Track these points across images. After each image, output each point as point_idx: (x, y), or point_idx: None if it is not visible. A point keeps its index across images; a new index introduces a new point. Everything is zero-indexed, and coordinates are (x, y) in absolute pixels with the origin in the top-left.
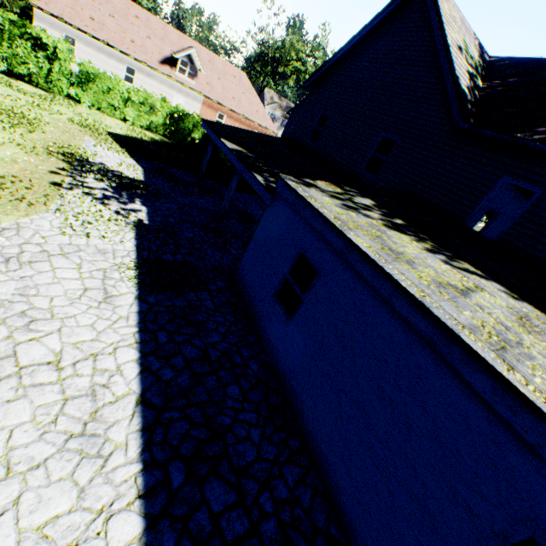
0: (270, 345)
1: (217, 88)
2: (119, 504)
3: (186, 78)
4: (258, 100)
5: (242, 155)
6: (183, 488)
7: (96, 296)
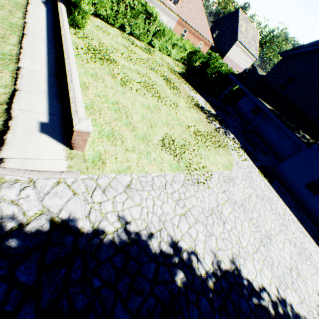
0: (301, 200)
1: (186, 10)
2: (315, 246)
3: (171, 3)
4: (205, 18)
5: (277, 115)
6: (318, 242)
7: (267, 188)
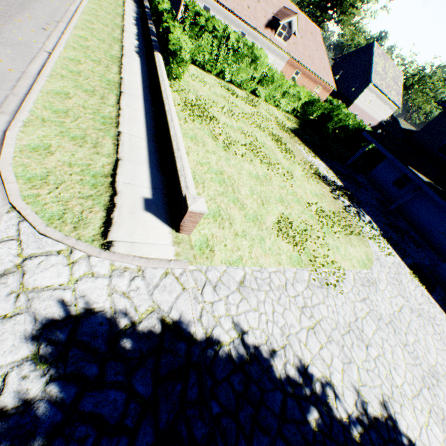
0: None
1: (299, 47)
2: None
3: (281, 40)
4: (325, 56)
5: (438, 191)
6: None
7: (426, 299)
